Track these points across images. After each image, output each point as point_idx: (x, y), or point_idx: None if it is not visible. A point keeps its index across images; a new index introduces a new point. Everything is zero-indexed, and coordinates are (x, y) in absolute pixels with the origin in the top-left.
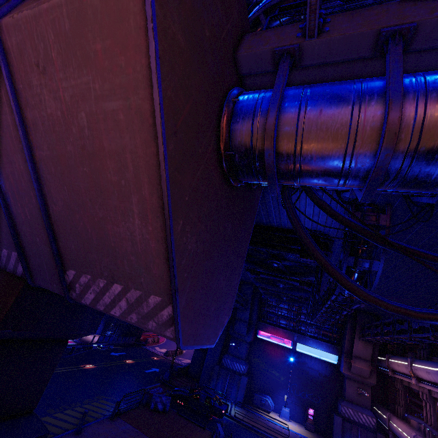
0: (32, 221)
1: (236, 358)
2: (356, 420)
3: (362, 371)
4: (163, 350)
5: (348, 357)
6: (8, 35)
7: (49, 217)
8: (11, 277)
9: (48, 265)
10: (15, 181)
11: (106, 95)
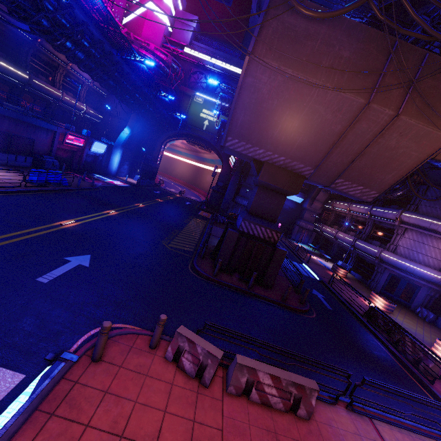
0: (339, 163)
1: (244, 198)
2: (305, 227)
3: (316, 207)
4: (172, 190)
5: (311, 200)
6: (399, 121)
7: (351, 165)
8: (297, 175)
9: (329, 176)
10: (345, 150)
11: (414, 151)
